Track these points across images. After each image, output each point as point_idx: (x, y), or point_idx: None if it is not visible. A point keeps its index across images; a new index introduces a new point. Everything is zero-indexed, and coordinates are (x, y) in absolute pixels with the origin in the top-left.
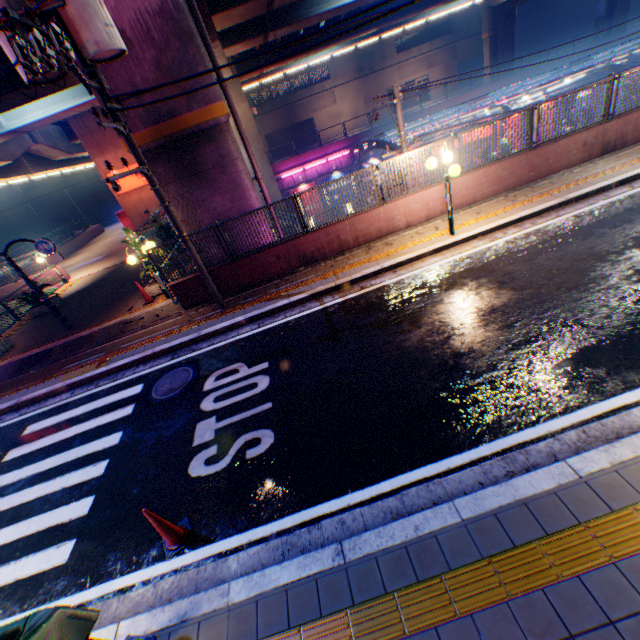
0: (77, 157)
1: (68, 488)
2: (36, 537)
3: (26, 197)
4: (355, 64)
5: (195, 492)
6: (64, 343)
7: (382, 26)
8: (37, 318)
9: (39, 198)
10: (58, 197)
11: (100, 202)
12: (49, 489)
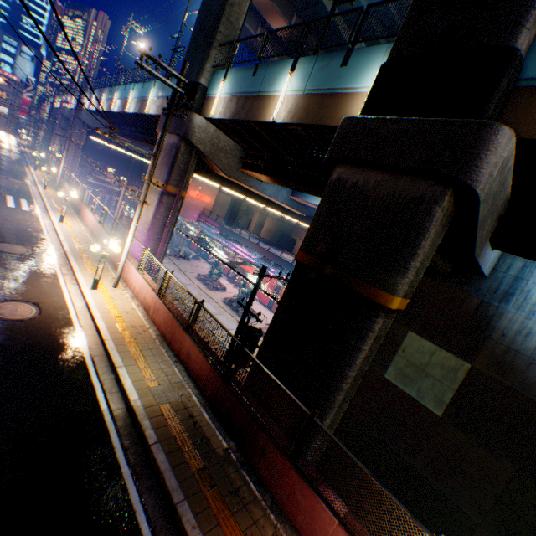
0: None
1: None
2: None
3: None
4: None
5: None
6: None
7: None
8: None
9: None
10: None
11: None
12: None
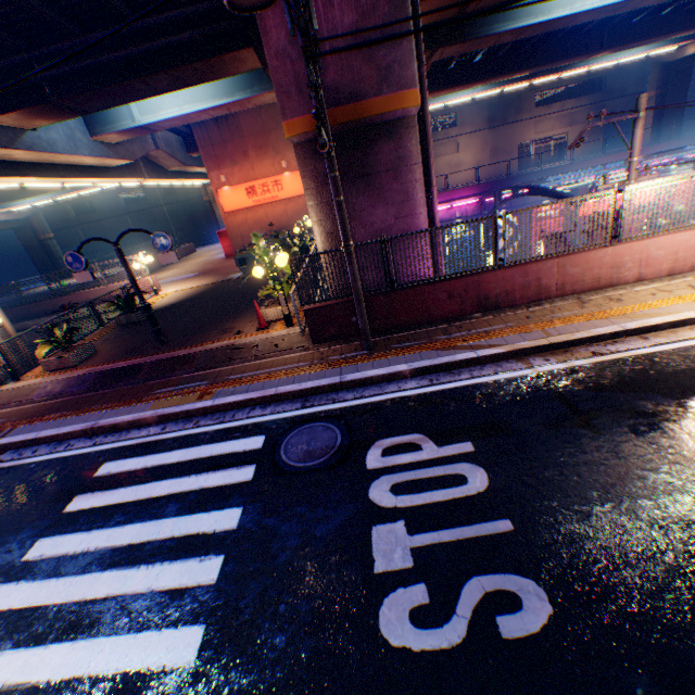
0: (189, 171)
1: (158, 593)
2: (102, 687)
3: (126, 209)
4: (486, 113)
5: (408, 690)
6: (156, 360)
7: (543, 67)
8: (123, 327)
9: (138, 211)
10: (156, 213)
11: (194, 223)
12: (127, 585)
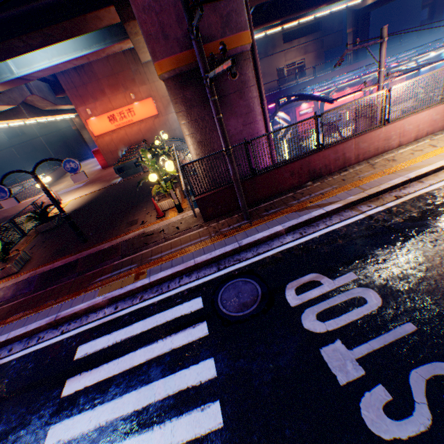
0: (59, 109)
1: None
2: None
3: (10, 143)
4: None
5: None
6: (86, 255)
7: (291, 16)
8: (43, 233)
9: (20, 143)
10: (35, 143)
11: (67, 147)
12: None
